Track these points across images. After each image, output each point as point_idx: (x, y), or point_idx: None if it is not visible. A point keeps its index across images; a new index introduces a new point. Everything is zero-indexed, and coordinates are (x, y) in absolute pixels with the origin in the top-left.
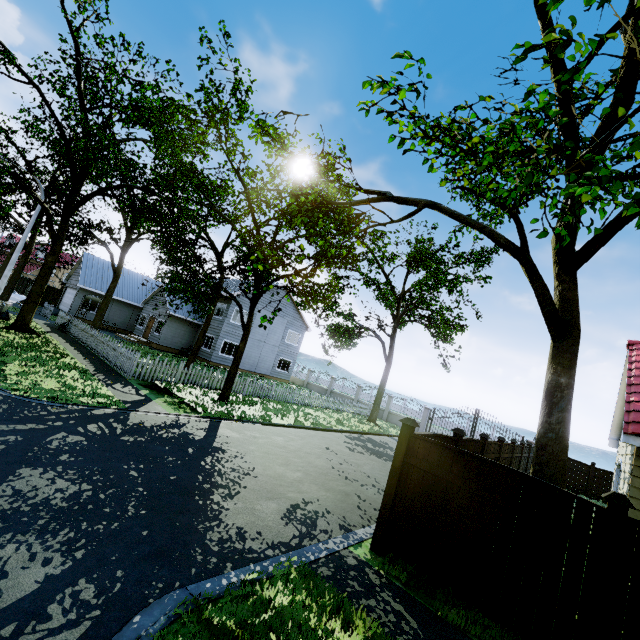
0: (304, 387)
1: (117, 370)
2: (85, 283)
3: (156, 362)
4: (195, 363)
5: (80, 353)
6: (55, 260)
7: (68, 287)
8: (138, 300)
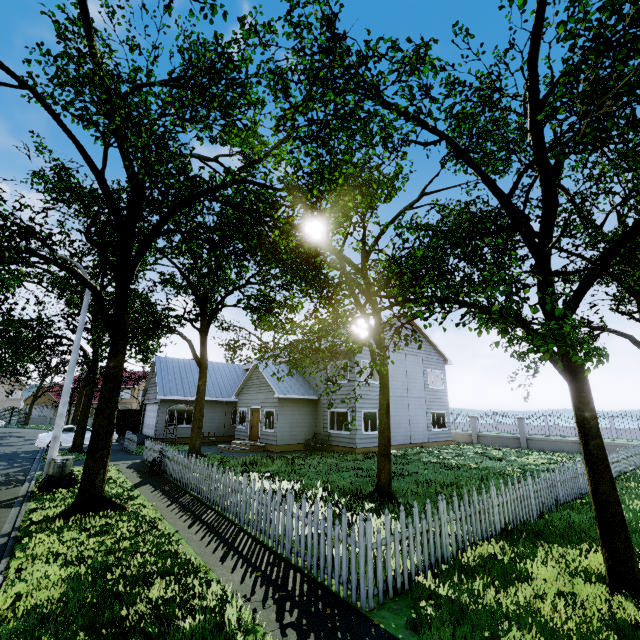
0: (475, 443)
1: (308, 571)
2: (165, 392)
3: (401, 525)
4: (346, 460)
5: (205, 533)
6: (120, 363)
7: (147, 404)
8: (227, 393)
